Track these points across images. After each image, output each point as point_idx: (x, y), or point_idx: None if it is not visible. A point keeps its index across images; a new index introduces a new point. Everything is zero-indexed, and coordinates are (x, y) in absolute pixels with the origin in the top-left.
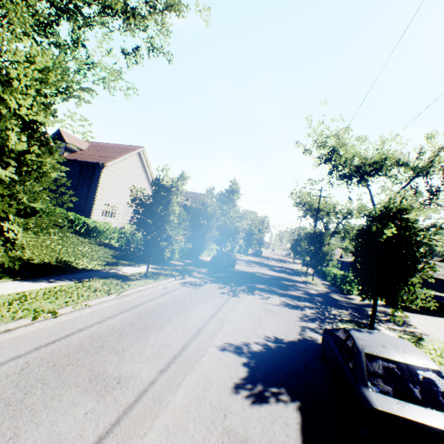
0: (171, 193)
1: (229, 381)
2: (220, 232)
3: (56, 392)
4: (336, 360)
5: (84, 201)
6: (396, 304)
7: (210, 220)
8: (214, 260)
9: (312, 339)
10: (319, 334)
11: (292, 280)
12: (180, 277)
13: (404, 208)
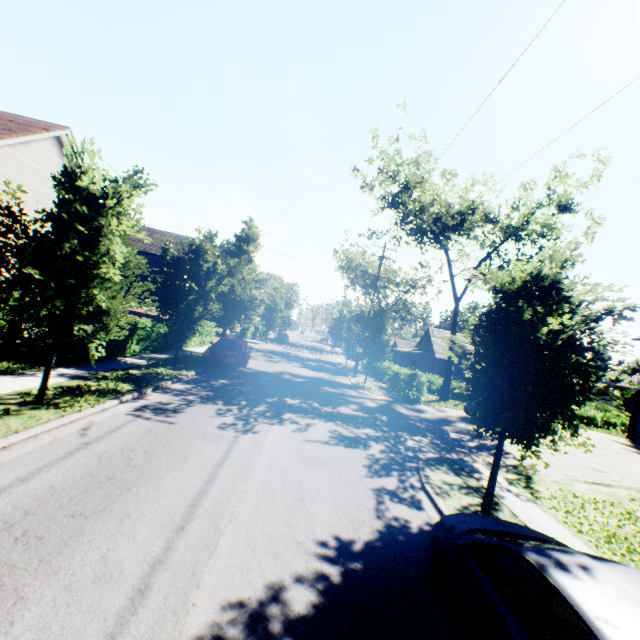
0: (104, 210)
1: None
2: (225, 304)
3: None
4: None
5: None
6: (533, 444)
7: (205, 282)
8: (211, 355)
9: (401, 524)
10: (408, 506)
11: (338, 384)
12: (132, 396)
13: (556, 279)
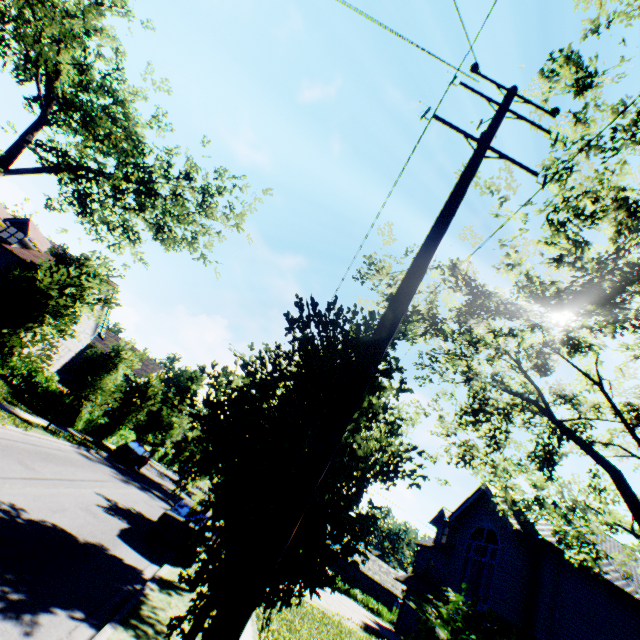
0: (125, 363)
1: (97, 502)
2: (150, 419)
3: (5, 456)
4: None
5: None
6: None
7: (146, 401)
8: (123, 448)
9: None
10: None
11: None
12: (77, 446)
13: None
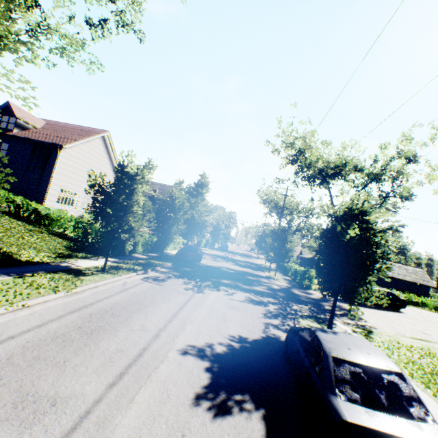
0: (136, 181)
1: (190, 392)
2: (188, 225)
3: None
4: (301, 362)
5: (36, 185)
6: (354, 301)
7: (178, 212)
8: (180, 254)
9: (275, 337)
10: (282, 331)
11: (256, 275)
12: (142, 272)
13: (365, 210)
